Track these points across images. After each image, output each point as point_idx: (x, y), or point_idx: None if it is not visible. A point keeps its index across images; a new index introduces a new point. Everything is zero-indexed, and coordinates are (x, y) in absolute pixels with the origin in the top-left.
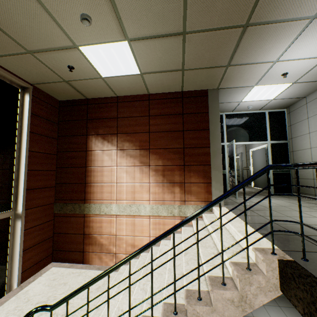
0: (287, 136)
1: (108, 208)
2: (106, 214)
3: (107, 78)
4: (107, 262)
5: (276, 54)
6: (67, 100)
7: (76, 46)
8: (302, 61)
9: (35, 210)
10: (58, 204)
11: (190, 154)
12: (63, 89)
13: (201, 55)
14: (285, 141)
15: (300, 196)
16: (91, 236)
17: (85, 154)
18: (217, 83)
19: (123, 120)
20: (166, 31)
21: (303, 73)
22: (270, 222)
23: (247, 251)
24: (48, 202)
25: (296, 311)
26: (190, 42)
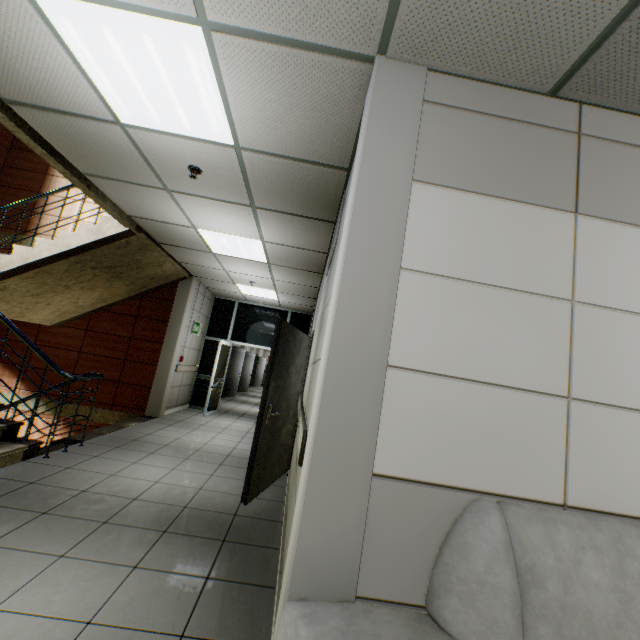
0: None
1: None
2: None
3: None
4: None
5: None
6: None
7: None
8: None
9: None
10: None
11: None
12: None
13: None
14: None
15: None
16: None
17: (44, 178)
18: None
19: None
20: None
21: None
22: None
23: None
24: None
25: None
26: None
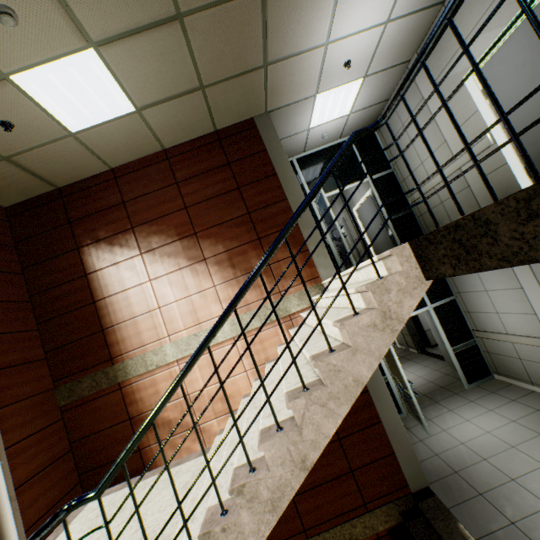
0: (390, 163)
1: (159, 354)
2: (160, 367)
3: (81, 132)
4: (190, 448)
5: (322, 31)
6: (20, 202)
7: (4, 77)
8: (360, 36)
9: (18, 407)
10: (63, 388)
11: (263, 218)
12: (4, 178)
13: (220, 54)
14: (389, 171)
15: (403, 151)
16: (145, 415)
17: (86, 281)
18: (262, 103)
19: (134, 203)
20: (151, 17)
21: (369, 57)
22: (383, 205)
23: (370, 256)
24: (41, 389)
25: (495, 395)
26: (195, 31)
